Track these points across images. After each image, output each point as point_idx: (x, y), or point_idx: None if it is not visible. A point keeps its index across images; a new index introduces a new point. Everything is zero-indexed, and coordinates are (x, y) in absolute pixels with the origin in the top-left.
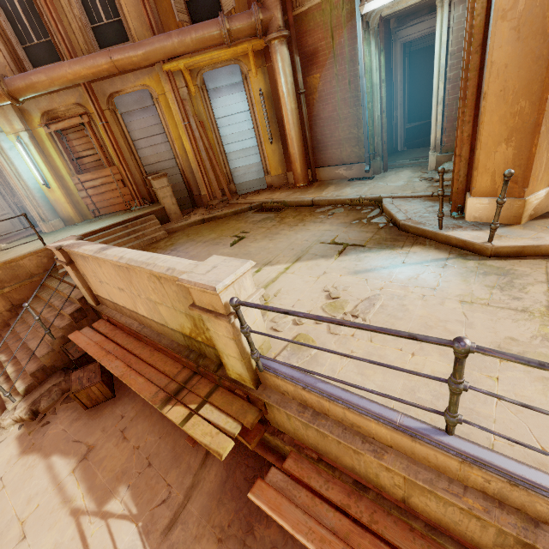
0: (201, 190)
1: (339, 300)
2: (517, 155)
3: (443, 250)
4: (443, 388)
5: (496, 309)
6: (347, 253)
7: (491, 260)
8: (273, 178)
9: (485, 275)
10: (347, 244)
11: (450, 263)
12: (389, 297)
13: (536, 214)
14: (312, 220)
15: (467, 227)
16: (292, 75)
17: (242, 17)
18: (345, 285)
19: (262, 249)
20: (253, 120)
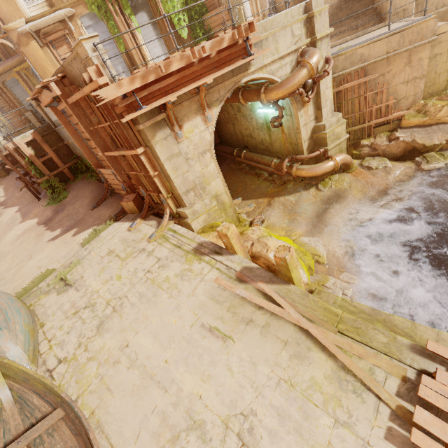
0: None
1: None
2: None
3: None
4: None
5: None
6: None
7: None
8: None
9: None
10: None
11: None
12: None
13: None
14: None
15: None
16: None
17: None
18: None
19: None
20: None
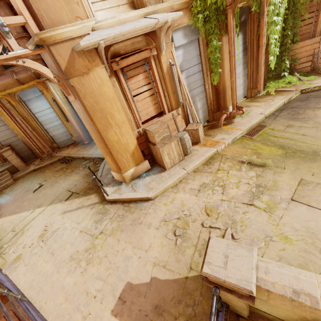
0: (36, 150)
1: (45, 232)
2: (112, 160)
3: (100, 197)
4: (42, 278)
5: (86, 235)
6: (70, 198)
7: (108, 204)
8: (75, 138)
9: (99, 214)
10: (74, 192)
11: (95, 206)
12: (62, 229)
13: (134, 177)
14: (76, 171)
15: (112, 184)
16: (62, 94)
17: (23, 72)
18: (54, 222)
19: (44, 195)
20: (55, 112)
